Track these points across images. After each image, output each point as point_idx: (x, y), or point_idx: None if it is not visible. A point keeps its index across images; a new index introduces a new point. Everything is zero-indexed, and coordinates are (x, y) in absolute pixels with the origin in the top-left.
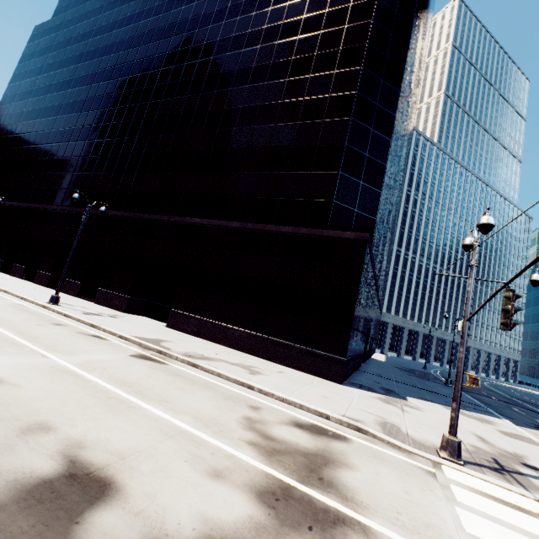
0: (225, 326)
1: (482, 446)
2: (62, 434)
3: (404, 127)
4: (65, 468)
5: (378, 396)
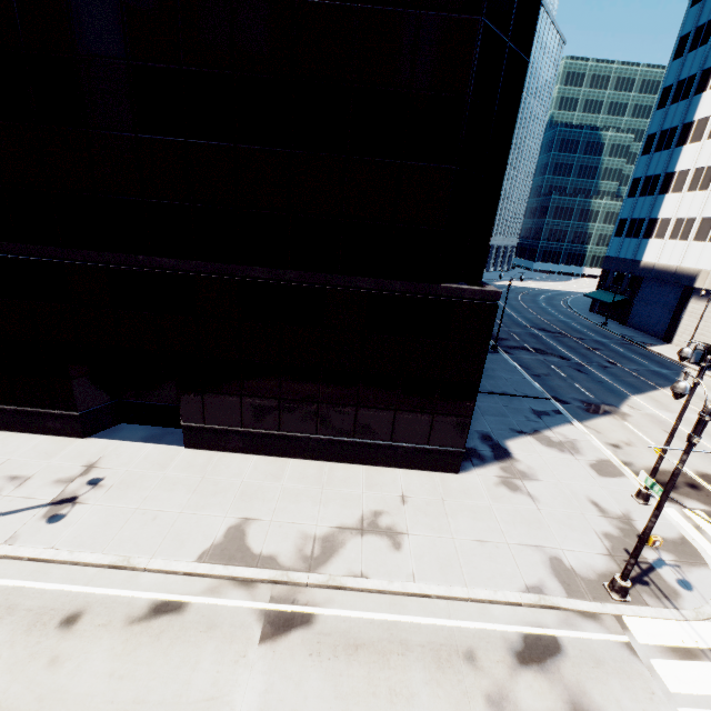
0: (291, 436)
1: (608, 528)
2: None
3: None
4: None
5: (496, 473)
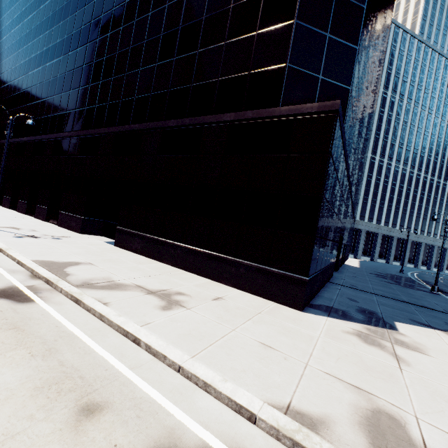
0: (167, 242)
1: None
2: None
3: None
4: None
5: (355, 328)
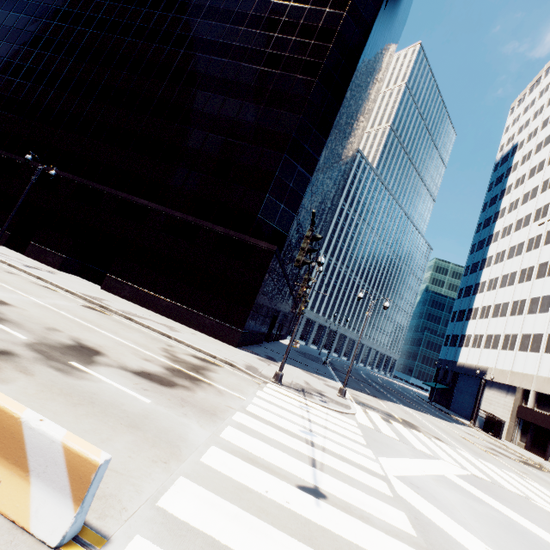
0: (155, 296)
1: (303, 385)
2: (67, 334)
3: (336, 159)
4: (77, 344)
5: (259, 357)
